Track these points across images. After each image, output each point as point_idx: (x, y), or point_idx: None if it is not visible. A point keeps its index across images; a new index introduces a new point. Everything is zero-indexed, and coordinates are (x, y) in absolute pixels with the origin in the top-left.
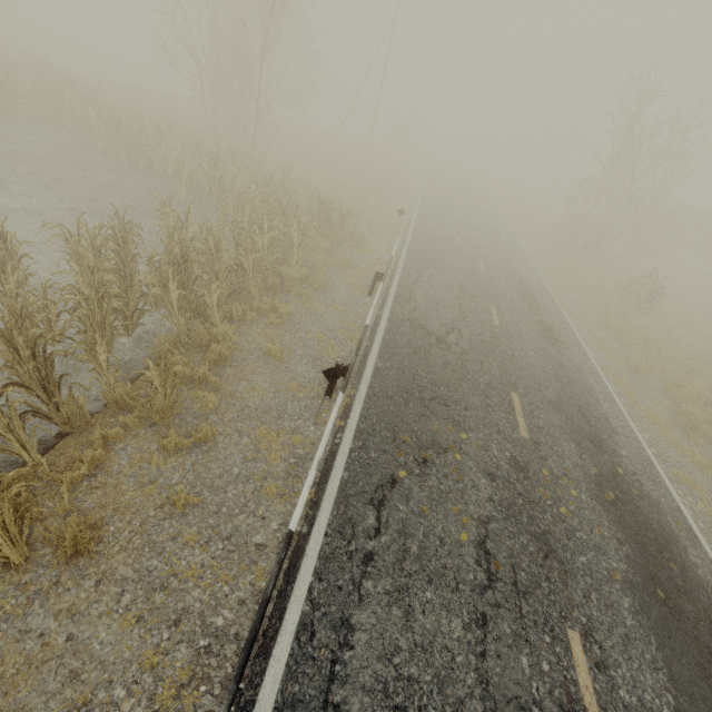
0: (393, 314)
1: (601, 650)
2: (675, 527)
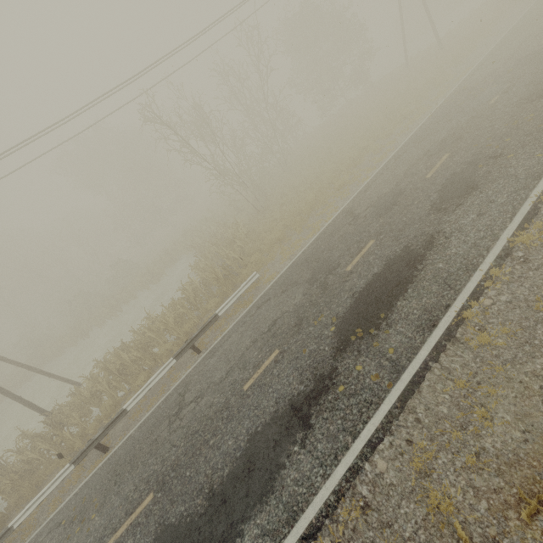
0: (185, 377)
1: None
2: None
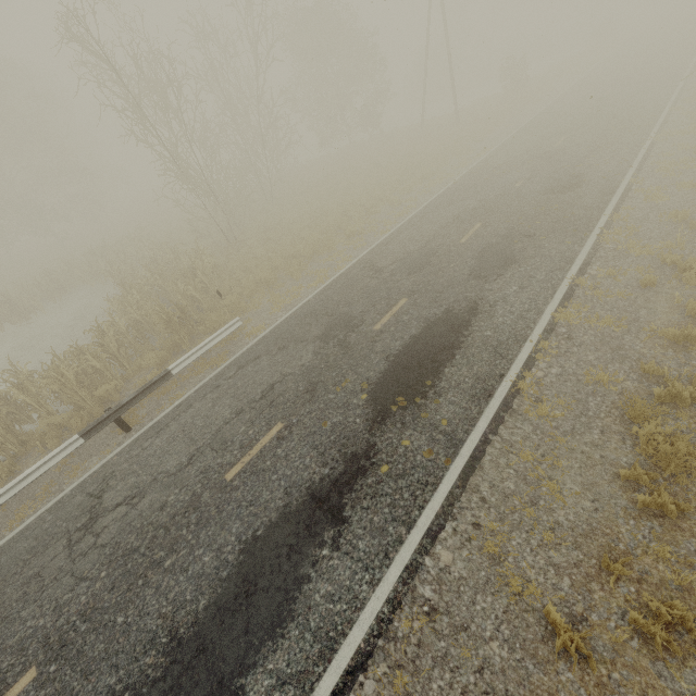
0: (101, 467)
1: None
2: None
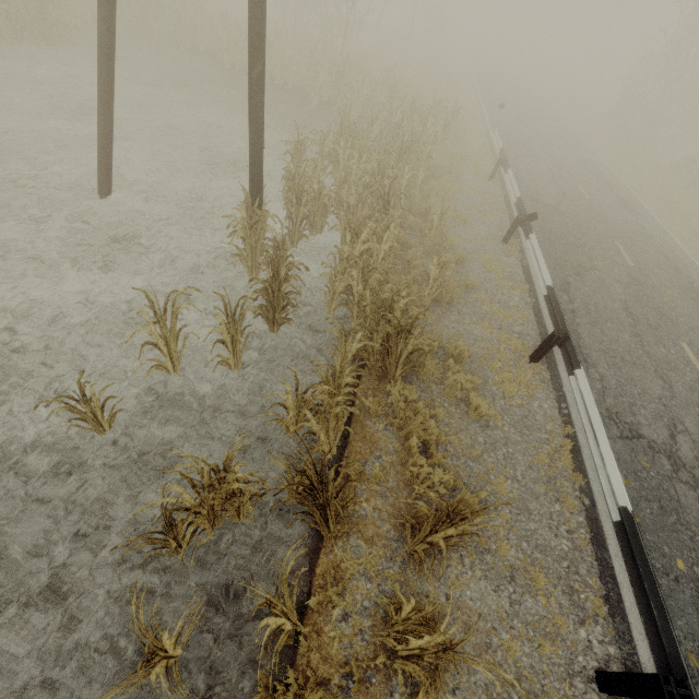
0: None
1: (698, 350)
2: None
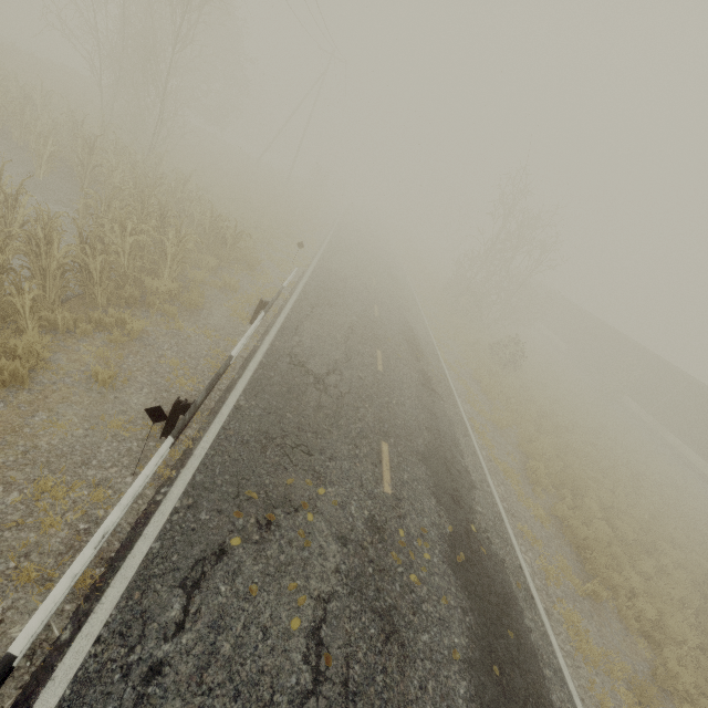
0: (273, 347)
1: None
2: (516, 588)
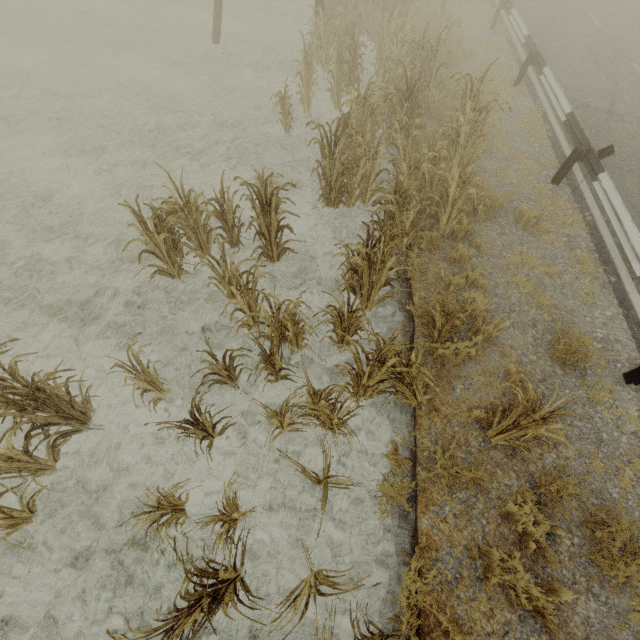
0: None
1: None
2: None
